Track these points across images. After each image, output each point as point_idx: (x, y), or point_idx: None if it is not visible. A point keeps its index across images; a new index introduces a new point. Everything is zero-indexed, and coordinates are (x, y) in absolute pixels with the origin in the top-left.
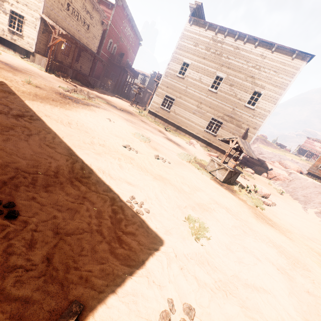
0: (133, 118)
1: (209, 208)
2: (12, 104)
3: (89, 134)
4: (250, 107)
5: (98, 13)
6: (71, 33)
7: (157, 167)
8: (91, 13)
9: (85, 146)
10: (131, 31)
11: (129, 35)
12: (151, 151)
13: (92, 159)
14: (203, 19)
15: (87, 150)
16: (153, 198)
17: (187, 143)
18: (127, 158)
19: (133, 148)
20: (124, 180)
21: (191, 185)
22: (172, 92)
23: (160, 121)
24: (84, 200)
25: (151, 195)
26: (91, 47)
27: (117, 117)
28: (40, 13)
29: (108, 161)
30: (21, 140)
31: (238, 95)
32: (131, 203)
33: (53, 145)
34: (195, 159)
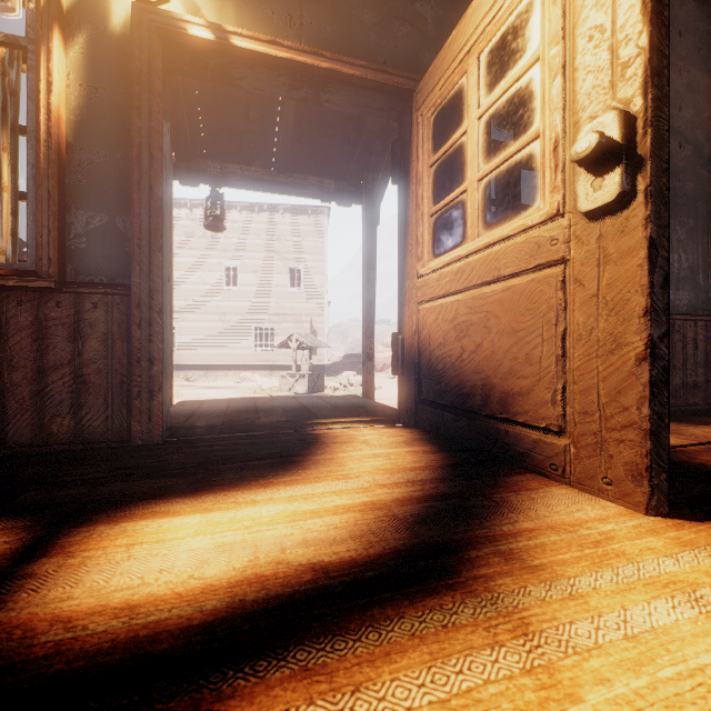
0: None
1: None
2: None
3: None
4: (296, 290)
5: None
6: None
7: None
8: None
9: None
10: None
11: None
12: None
13: None
14: None
15: None
16: None
17: (237, 381)
18: None
19: None
20: None
21: None
22: None
23: None
24: None
25: None
26: None
27: None
28: None
29: None
30: None
31: (273, 280)
32: None
33: None
34: (261, 388)
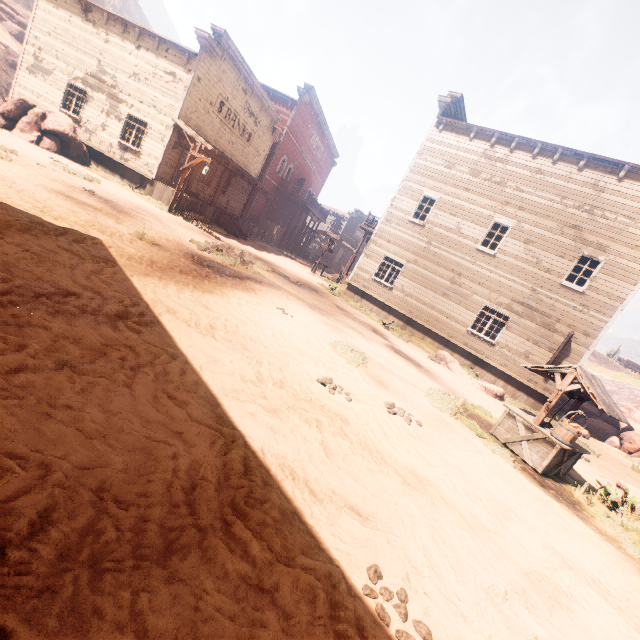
0: (322, 302)
1: (560, 592)
2: (108, 286)
3: (249, 354)
4: (572, 287)
5: (269, 115)
6: (220, 148)
7: (400, 444)
8: (257, 116)
9: (246, 389)
10: (320, 142)
11: (316, 148)
12: (375, 391)
13: (264, 432)
14: (462, 121)
15: (251, 404)
16: (424, 570)
17: (432, 358)
18: (334, 418)
19: (340, 387)
20: (342, 499)
21: (488, 500)
22: (398, 250)
23: (370, 306)
24: (261, 601)
25: (416, 555)
26: (250, 169)
27: (294, 303)
28: (175, 118)
29: (296, 433)
30: (117, 385)
31: (545, 261)
32: (379, 602)
33: (183, 396)
34: (464, 405)
